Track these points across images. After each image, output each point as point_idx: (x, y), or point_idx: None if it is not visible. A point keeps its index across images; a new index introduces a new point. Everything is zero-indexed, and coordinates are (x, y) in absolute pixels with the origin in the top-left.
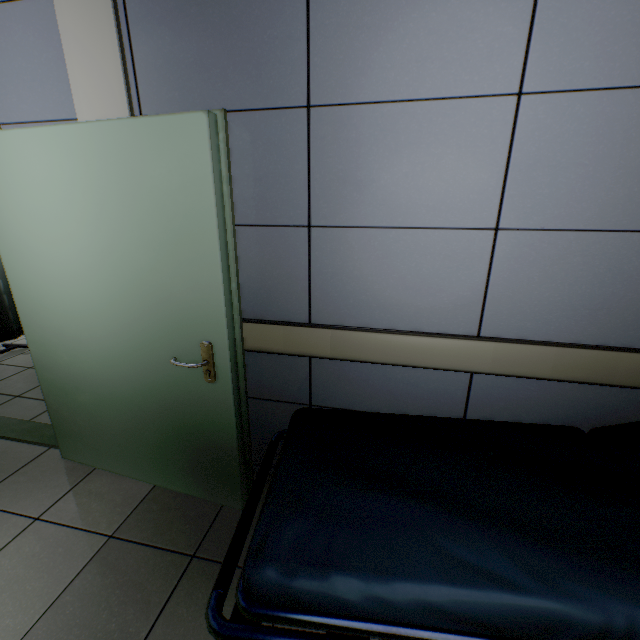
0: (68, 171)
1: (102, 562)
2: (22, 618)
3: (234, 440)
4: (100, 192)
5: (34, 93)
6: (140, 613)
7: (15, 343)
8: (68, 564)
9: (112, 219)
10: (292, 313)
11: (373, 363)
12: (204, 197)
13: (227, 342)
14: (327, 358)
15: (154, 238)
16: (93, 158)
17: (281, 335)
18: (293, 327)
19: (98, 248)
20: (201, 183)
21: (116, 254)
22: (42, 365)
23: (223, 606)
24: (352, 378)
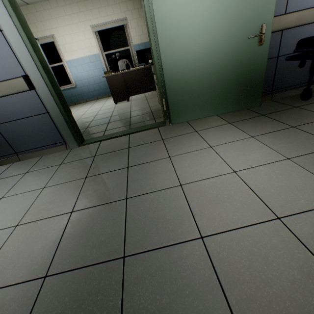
0: None
1: (239, 125)
2: (241, 135)
3: (264, 72)
4: None
5: None
6: (271, 122)
7: None
8: (229, 129)
9: None
10: (279, 12)
11: (308, 24)
12: None
13: (272, 21)
14: (292, 27)
15: None
16: None
17: (277, 22)
18: (282, 16)
19: None
20: None
21: None
22: (169, 75)
23: (290, 114)
24: (295, 37)
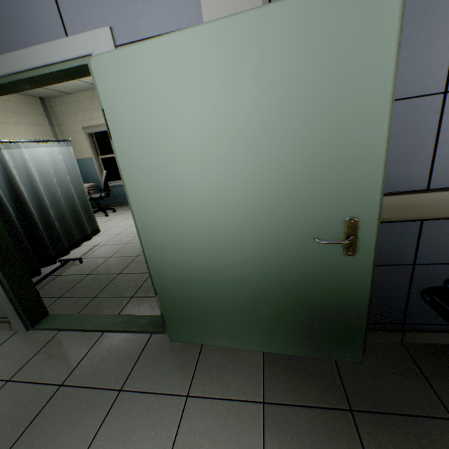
0: (209, 72)
1: (275, 428)
2: None
3: (364, 304)
4: (245, 87)
5: (152, 6)
6: None
7: (63, 258)
8: (247, 434)
9: (256, 113)
10: (409, 182)
11: None
12: (379, 67)
13: (376, 215)
14: None
15: (305, 124)
16: (242, 52)
17: (403, 204)
18: (418, 194)
19: (235, 146)
20: (379, 52)
21: (256, 149)
22: (157, 266)
23: None
24: None
